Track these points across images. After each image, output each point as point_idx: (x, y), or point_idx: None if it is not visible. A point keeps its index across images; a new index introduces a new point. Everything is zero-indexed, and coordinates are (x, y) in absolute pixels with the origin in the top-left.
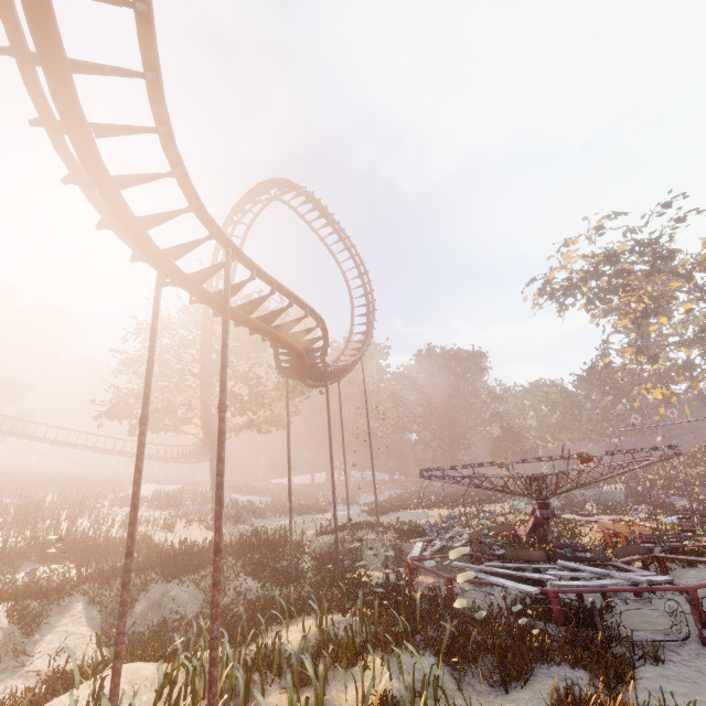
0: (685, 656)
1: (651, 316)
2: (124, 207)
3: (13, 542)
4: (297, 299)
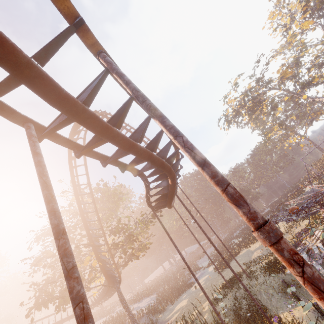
0: None
1: (275, 109)
2: None
3: None
4: None
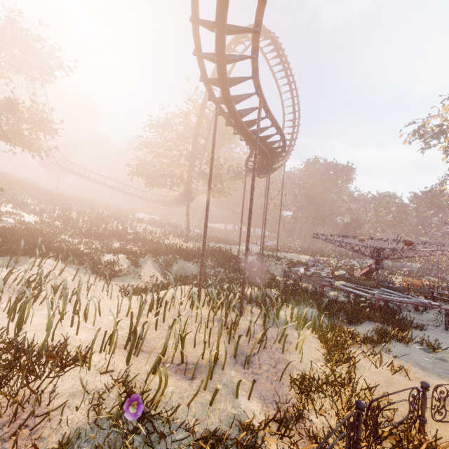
0: (435, 331)
1: None
2: (226, 75)
3: (101, 230)
4: (280, 129)
